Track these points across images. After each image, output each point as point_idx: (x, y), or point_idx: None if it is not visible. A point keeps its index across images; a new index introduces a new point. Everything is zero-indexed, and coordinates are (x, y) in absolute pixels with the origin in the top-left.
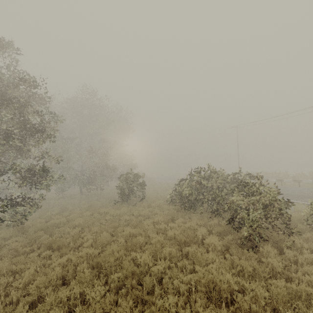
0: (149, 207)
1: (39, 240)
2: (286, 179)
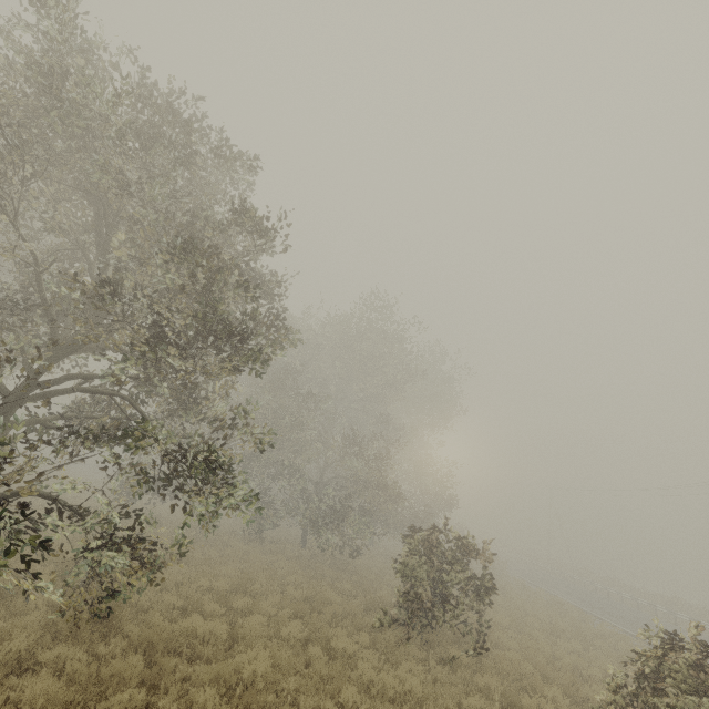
0: (511, 708)
1: (107, 702)
2: None
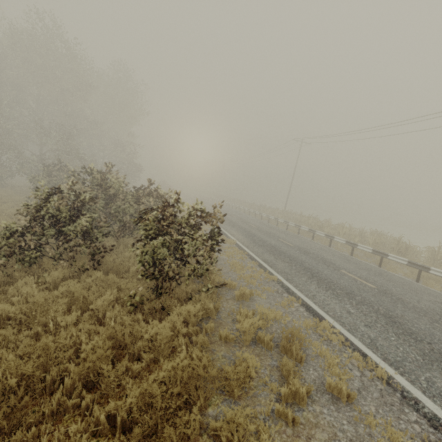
0: None
1: None
2: (303, 226)
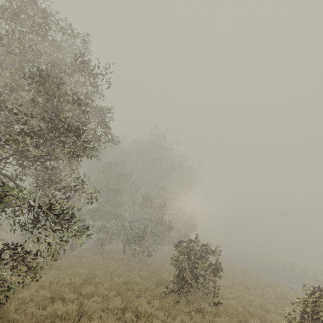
0: None
1: None
2: None
